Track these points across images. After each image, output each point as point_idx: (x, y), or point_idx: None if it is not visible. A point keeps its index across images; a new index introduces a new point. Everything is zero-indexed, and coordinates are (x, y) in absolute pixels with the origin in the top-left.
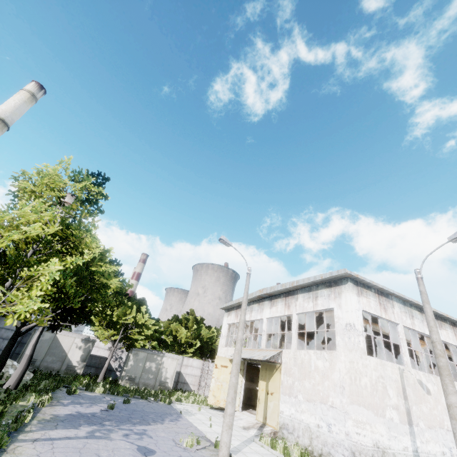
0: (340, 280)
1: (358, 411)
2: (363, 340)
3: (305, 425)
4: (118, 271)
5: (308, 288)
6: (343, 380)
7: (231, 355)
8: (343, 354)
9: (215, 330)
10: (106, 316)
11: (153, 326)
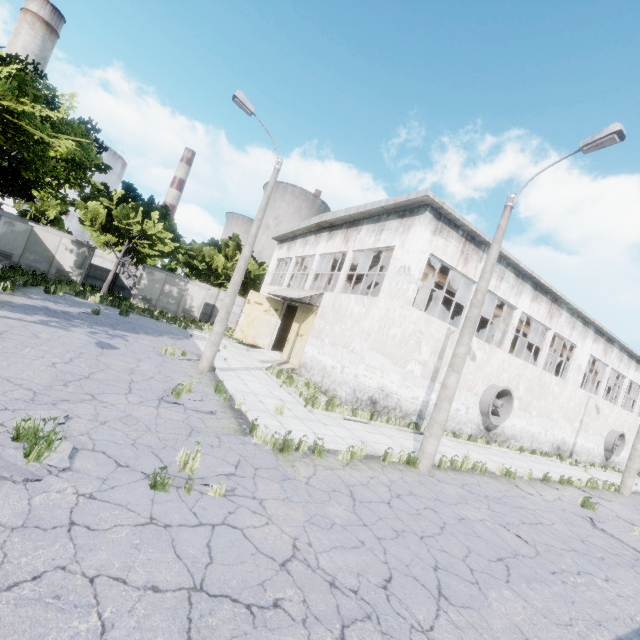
0: (419, 208)
1: (373, 357)
2: (414, 289)
3: (323, 365)
4: (92, 140)
5: (377, 218)
6: (372, 327)
7: (267, 292)
8: (383, 301)
9: (267, 268)
10: (64, 198)
11: (172, 243)
